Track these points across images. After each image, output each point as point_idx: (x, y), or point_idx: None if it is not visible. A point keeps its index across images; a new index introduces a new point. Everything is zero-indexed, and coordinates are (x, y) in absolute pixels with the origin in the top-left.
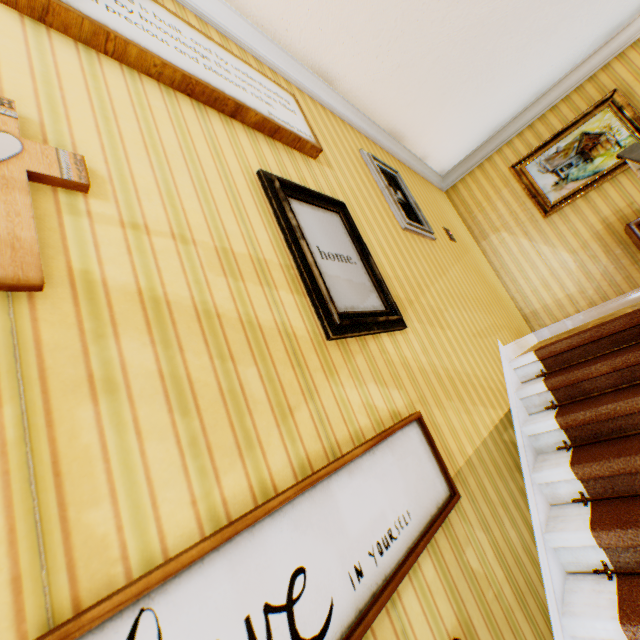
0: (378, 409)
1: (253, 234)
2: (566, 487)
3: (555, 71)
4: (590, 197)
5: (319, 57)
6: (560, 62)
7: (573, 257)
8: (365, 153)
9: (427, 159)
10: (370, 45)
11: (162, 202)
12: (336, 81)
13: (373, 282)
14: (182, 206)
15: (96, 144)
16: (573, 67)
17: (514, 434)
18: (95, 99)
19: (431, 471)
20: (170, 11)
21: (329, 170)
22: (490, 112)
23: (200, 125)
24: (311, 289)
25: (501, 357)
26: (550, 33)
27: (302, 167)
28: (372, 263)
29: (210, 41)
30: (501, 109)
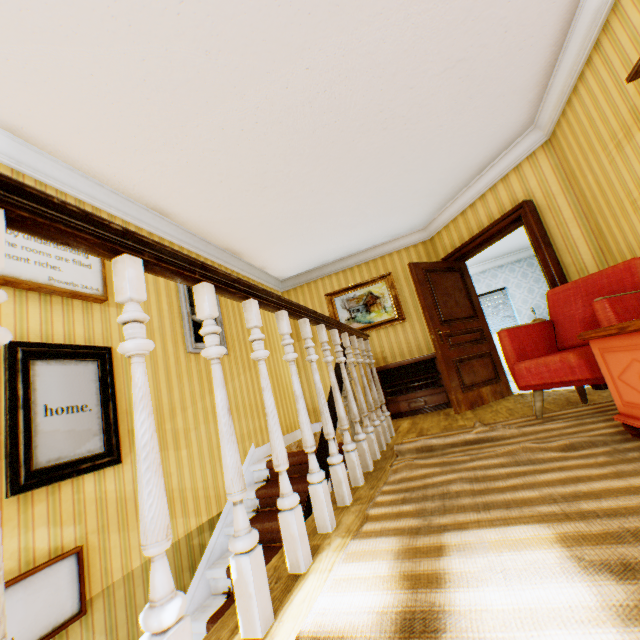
0: (37, 549)
1: None
2: (224, 582)
3: (362, 244)
4: None
5: (154, 200)
6: (364, 241)
7: None
8: None
9: (267, 268)
10: (203, 204)
11: None
12: (172, 215)
13: (104, 425)
14: None
15: None
16: (374, 245)
17: (211, 535)
18: None
19: (68, 596)
20: None
21: (117, 310)
22: (316, 254)
23: None
24: (9, 454)
25: (245, 461)
26: (352, 227)
27: (78, 316)
28: (111, 408)
29: None
30: (325, 254)
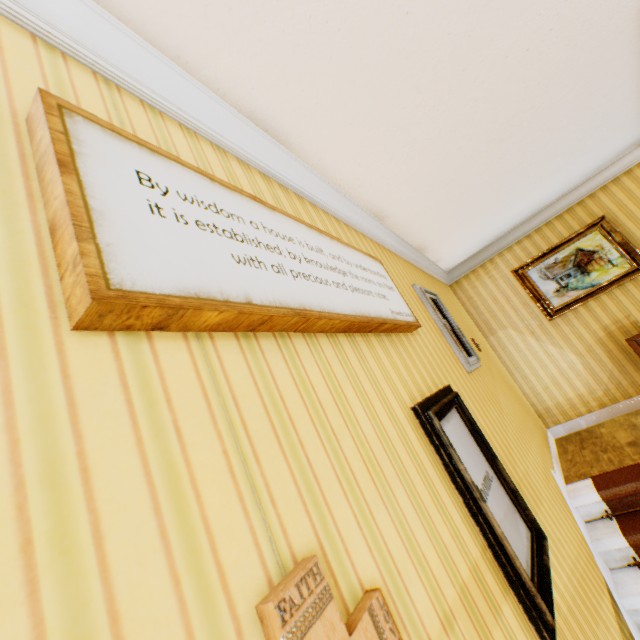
0: None
1: (453, 524)
2: None
3: (551, 195)
4: (590, 306)
5: (379, 202)
6: (556, 189)
7: (580, 359)
8: (417, 287)
9: (439, 261)
10: (423, 191)
11: (413, 566)
12: (387, 217)
13: (509, 494)
14: (420, 549)
15: (352, 521)
16: (564, 192)
17: (623, 617)
18: (319, 427)
19: None
20: (306, 223)
21: (418, 337)
22: (497, 225)
23: (364, 371)
24: (515, 579)
25: (563, 495)
26: (556, 173)
27: (412, 354)
28: (500, 467)
29: (333, 240)
30: (505, 222)
